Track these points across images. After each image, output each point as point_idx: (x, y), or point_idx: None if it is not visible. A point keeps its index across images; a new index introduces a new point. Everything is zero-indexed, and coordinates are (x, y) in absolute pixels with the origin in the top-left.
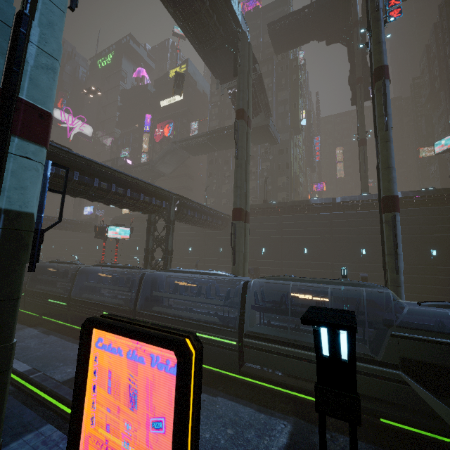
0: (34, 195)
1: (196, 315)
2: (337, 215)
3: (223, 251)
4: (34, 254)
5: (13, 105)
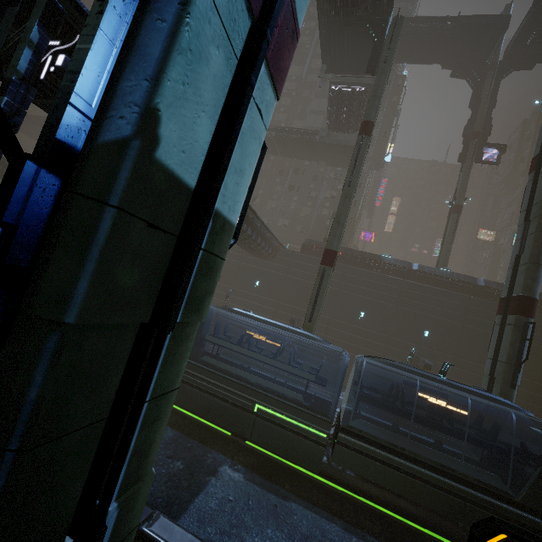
0: (244, 191)
1: (271, 384)
2: (410, 284)
3: (260, 286)
4: None
5: None
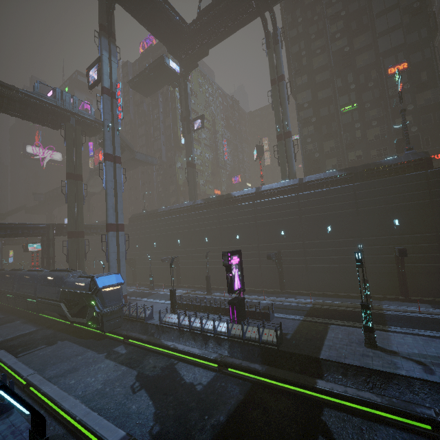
0: None
1: (30, 291)
2: (167, 219)
3: None
4: None
5: None
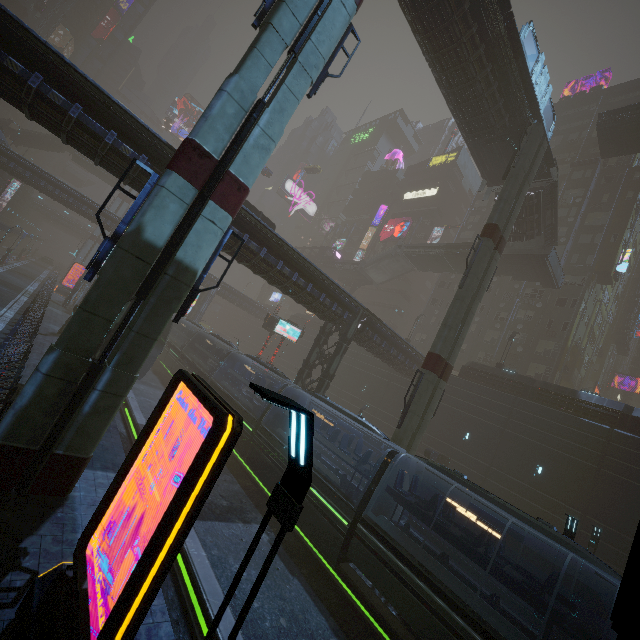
0: (204, 256)
1: (318, 462)
2: (623, 437)
3: None
4: (184, 308)
5: (221, 176)
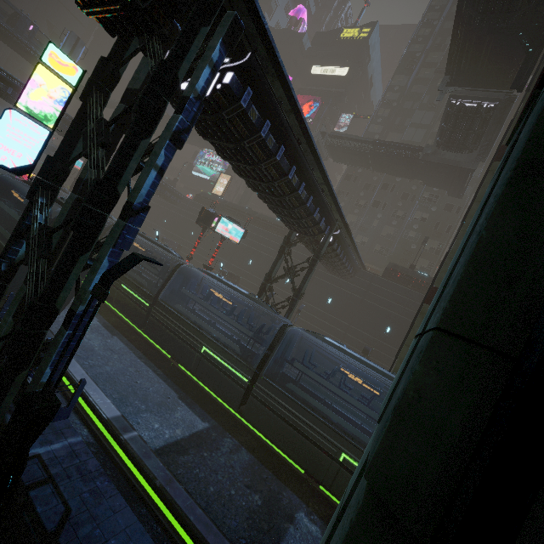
0: None
1: (362, 435)
2: None
3: (332, 304)
4: None
5: None
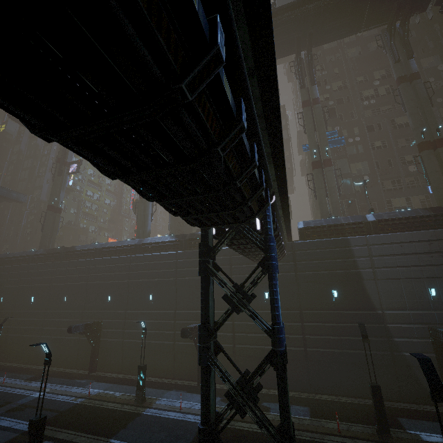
0: None
1: None
2: None
3: None
4: None
5: None
